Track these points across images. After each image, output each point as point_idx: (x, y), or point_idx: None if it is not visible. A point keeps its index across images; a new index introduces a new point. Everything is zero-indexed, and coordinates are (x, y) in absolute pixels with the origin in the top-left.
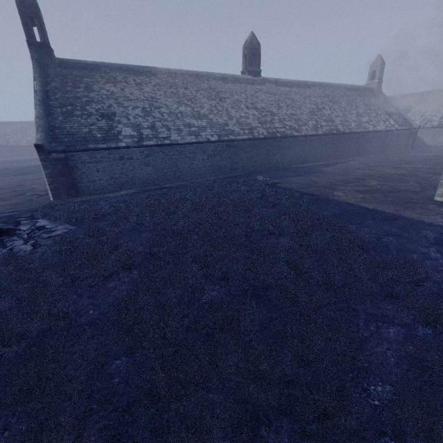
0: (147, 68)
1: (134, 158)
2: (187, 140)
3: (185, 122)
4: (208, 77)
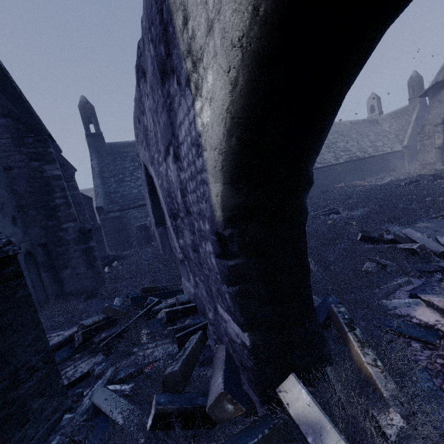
0: None
1: None
2: None
3: None
4: (90, 191)
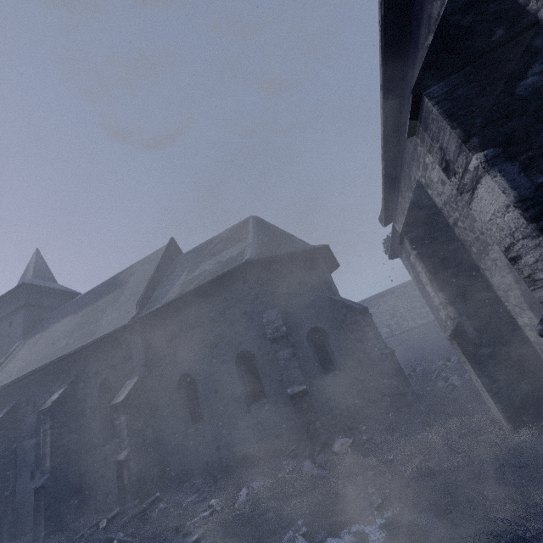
0: (389, 289)
1: (391, 344)
2: (419, 324)
3: (417, 312)
4: None
